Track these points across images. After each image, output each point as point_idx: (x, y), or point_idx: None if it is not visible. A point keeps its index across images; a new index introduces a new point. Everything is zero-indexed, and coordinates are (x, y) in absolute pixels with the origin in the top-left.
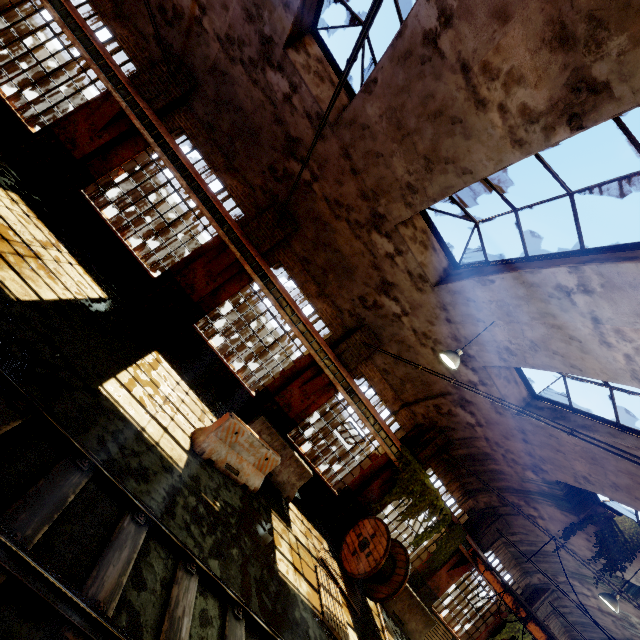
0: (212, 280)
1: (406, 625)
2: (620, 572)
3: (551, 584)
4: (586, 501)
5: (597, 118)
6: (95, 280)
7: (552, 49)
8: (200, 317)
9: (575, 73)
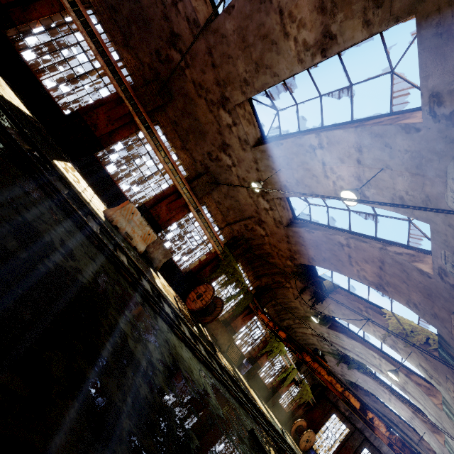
0: (110, 124)
1: (218, 341)
2: (321, 302)
3: (292, 325)
4: (312, 275)
5: (331, 53)
6: (22, 103)
7: (318, 12)
8: (99, 149)
9: (325, 27)
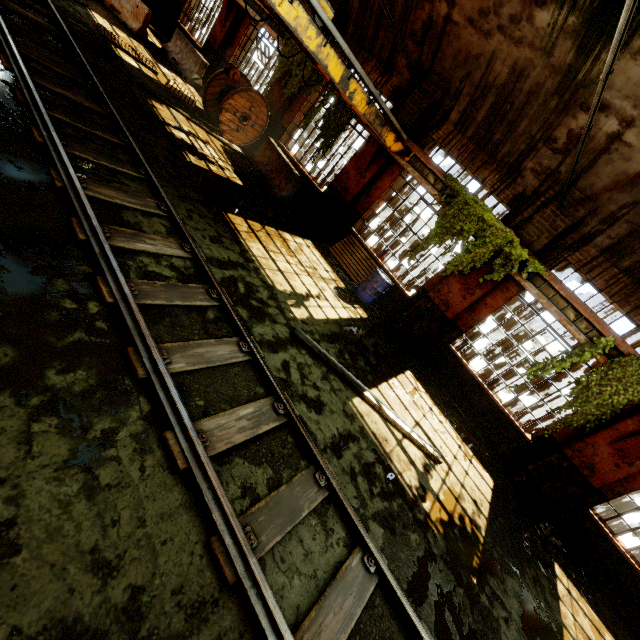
0: None
1: (269, 181)
2: None
3: (558, 171)
4: None
5: None
6: None
7: None
8: (180, 14)
9: None
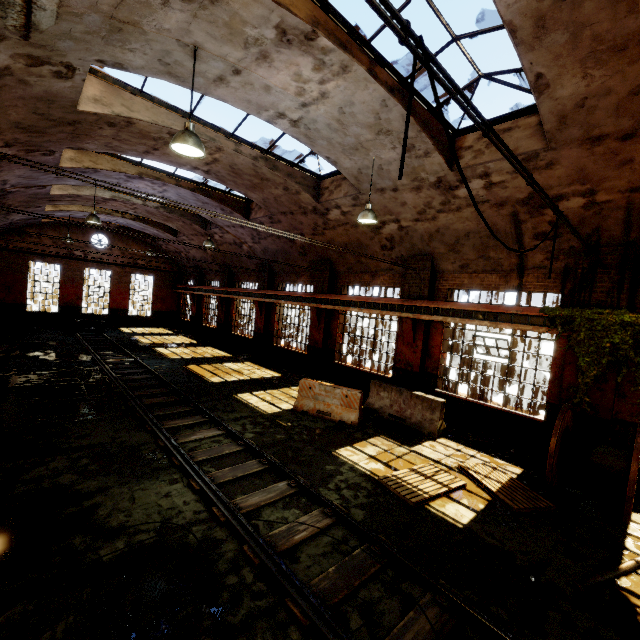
0: (320, 330)
1: None
2: None
3: None
4: None
5: None
6: (278, 372)
7: None
8: (334, 355)
9: None
